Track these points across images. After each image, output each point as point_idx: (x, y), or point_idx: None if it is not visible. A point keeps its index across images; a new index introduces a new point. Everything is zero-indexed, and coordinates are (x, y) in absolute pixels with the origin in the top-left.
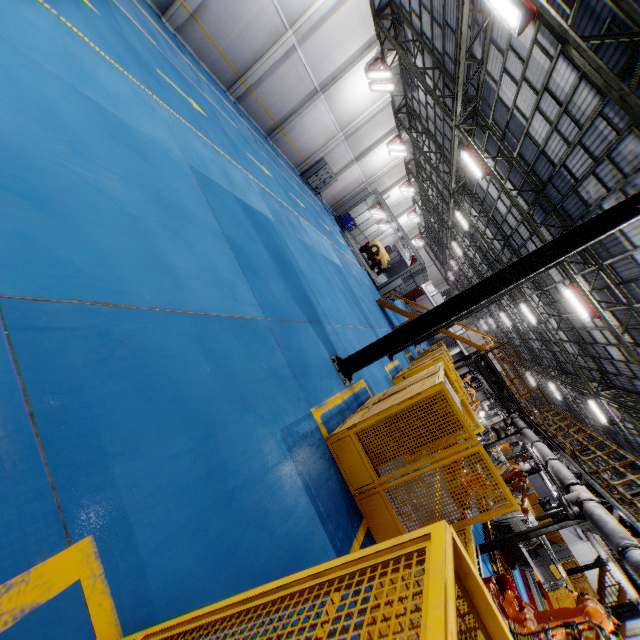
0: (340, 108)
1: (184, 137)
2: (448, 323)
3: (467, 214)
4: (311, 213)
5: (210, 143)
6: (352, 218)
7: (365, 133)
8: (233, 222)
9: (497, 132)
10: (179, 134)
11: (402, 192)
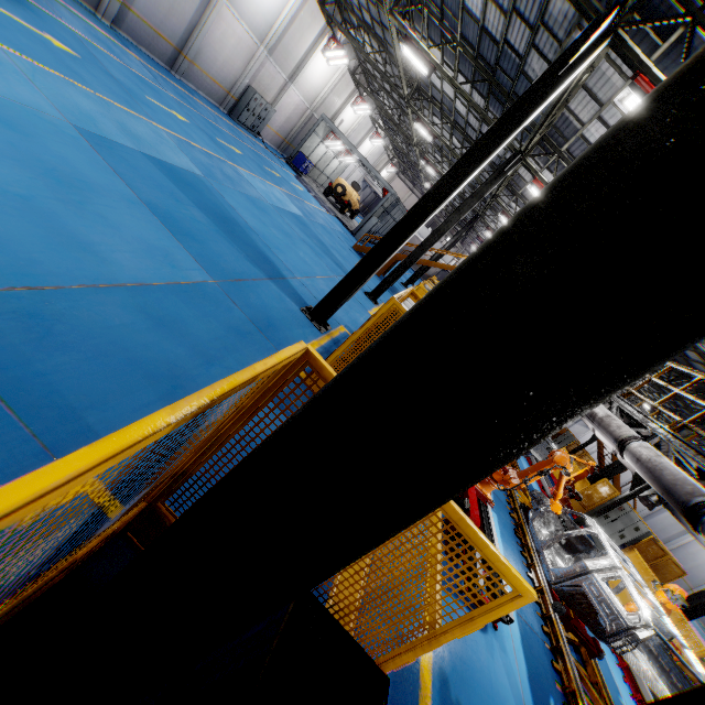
0: (250, 12)
1: (55, 90)
2: (423, 251)
3: (428, 124)
4: (252, 160)
5: (92, 92)
6: (305, 157)
7: (291, 42)
8: (150, 185)
9: (435, 12)
10: (47, 87)
11: (356, 112)
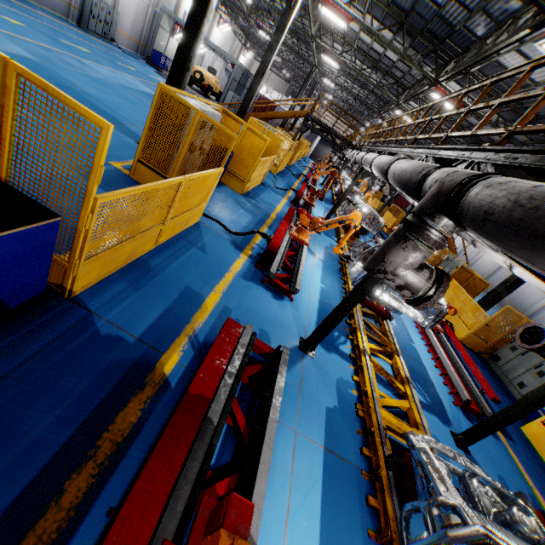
0: None
1: None
2: (252, 94)
3: None
4: (102, 57)
5: None
6: (160, 53)
7: None
8: None
9: None
10: None
11: None
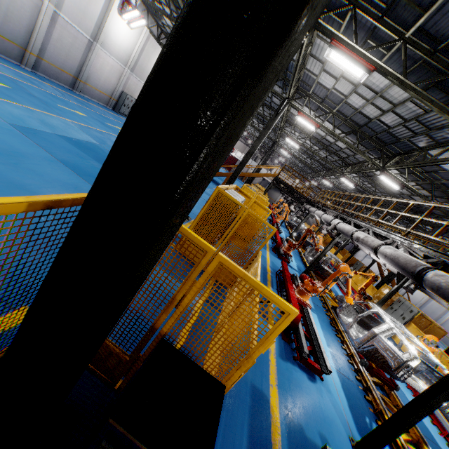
0: (116, 50)
1: None
2: (243, 166)
3: None
4: None
5: (22, 105)
6: None
7: (144, 62)
8: (62, 151)
9: None
10: None
11: None
